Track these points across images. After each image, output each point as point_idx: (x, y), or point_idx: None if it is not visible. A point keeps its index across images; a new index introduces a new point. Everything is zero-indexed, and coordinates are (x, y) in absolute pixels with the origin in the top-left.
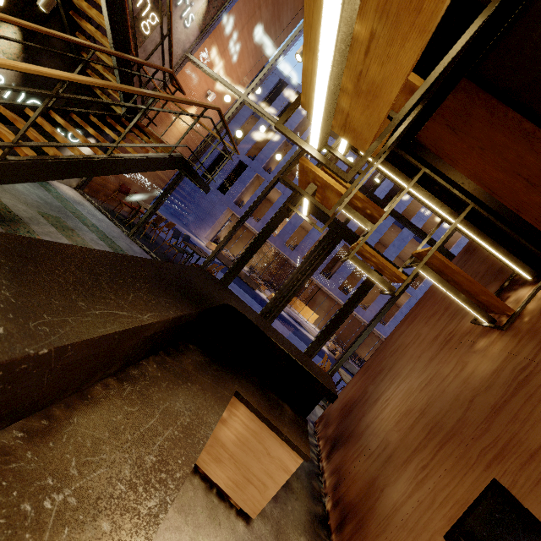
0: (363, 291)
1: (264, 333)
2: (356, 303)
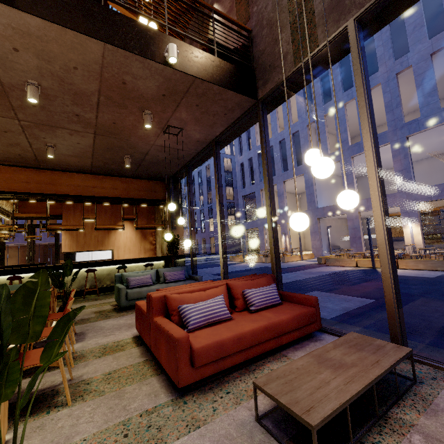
0: (57, 238)
1: (19, 265)
2: (58, 243)
